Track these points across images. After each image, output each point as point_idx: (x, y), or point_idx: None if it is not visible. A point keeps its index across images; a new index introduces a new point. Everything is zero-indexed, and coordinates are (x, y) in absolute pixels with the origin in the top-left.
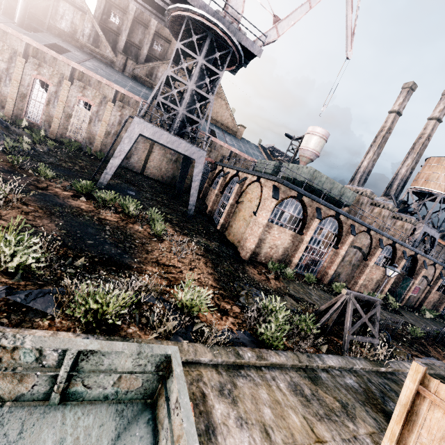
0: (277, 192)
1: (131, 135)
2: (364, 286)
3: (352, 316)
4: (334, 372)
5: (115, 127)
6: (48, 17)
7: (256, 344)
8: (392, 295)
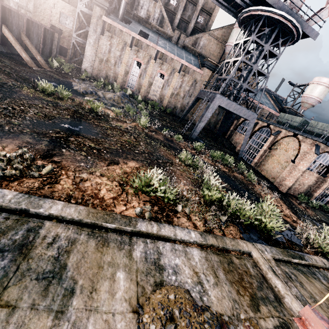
0: (318, 149)
1: (213, 106)
2: None
3: None
4: None
5: (177, 90)
6: (133, 9)
7: None
8: None
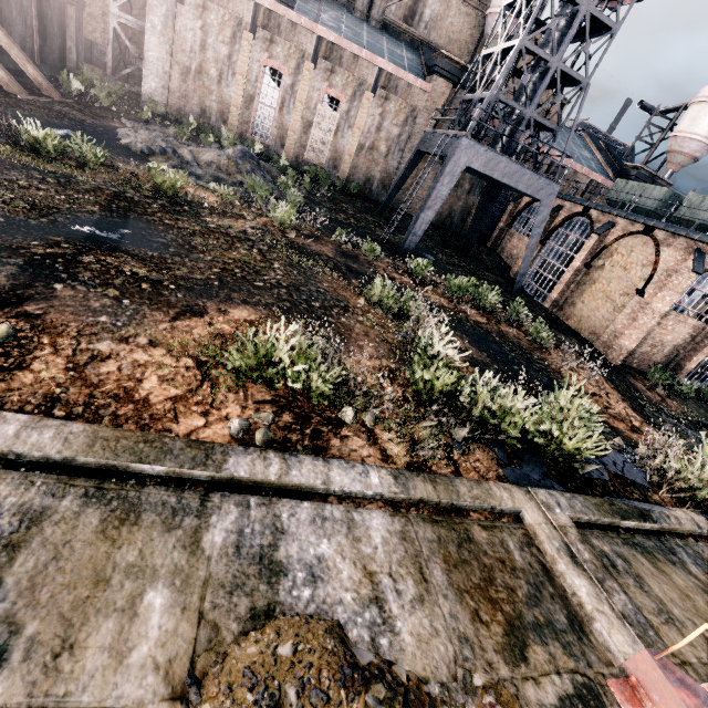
0: (702, 262)
1: (454, 169)
2: None
3: None
4: None
5: (371, 136)
6: None
7: None
8: None
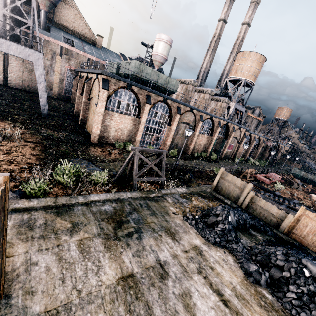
0: (107, 84)
1: None
2: (196, 149)
3: (166, 167)
4: (96, 204)
5: None
6: None
7: (21, 198)
8: (216, 153)
